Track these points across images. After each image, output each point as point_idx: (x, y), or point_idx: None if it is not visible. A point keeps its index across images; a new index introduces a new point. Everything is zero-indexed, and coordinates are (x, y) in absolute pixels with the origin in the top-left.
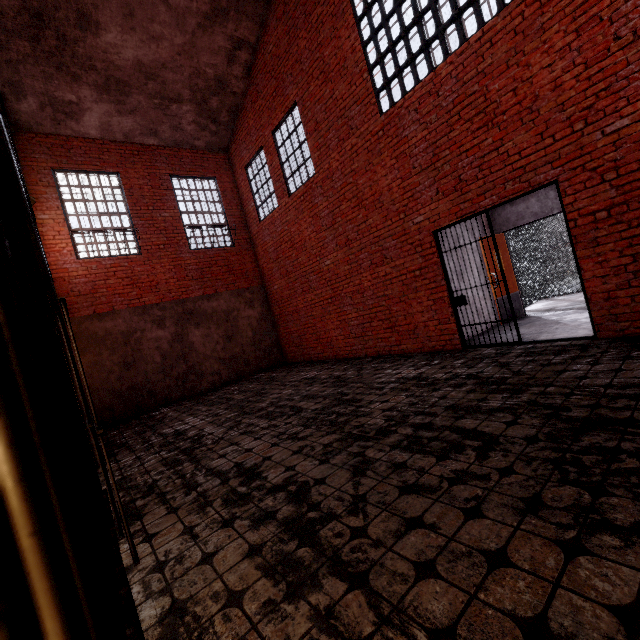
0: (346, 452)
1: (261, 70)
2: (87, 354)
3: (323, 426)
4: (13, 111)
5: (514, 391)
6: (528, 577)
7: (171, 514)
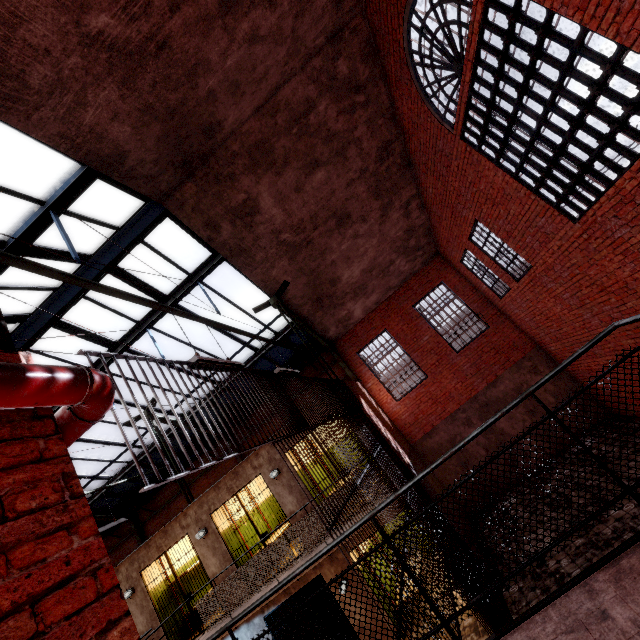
0: None
1: (432, 203)
2: None
3: None
4: (328, 338)
5: None
6: None
7: None
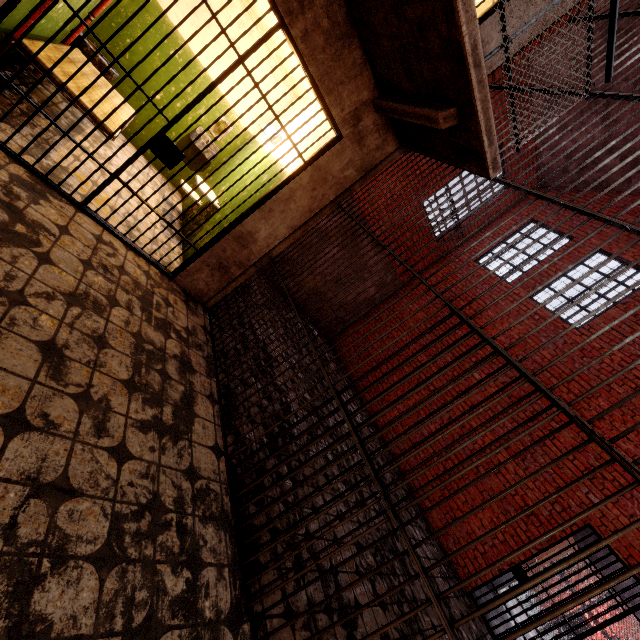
0: None
1: None
2: None
3: (394, 599)
4: None
5: None
6: None
7: (289, 626)
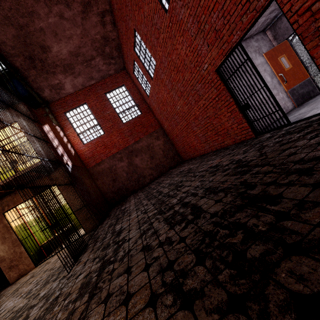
0: (149, 222)
1: (117, 20)
2: (99, 180)
3: (157, 204)
4: (44, 97)
5: (244, 172)
6: (124, 314)
7: (90, 252)
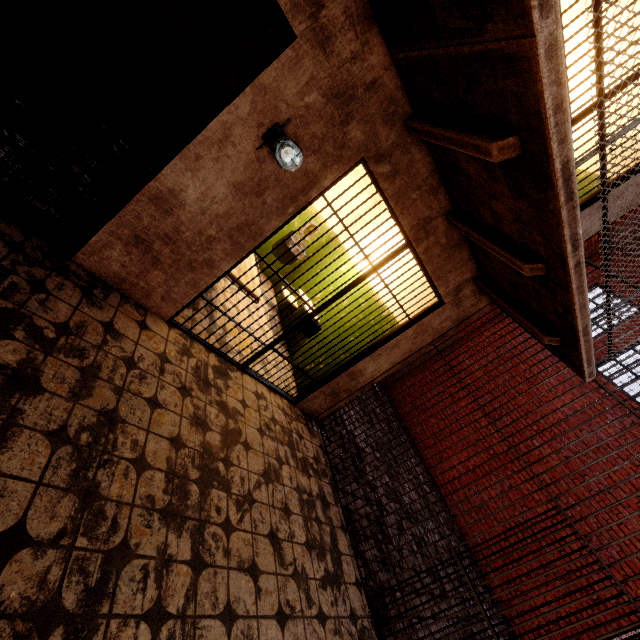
0: None
1: None
2: None
3: None
4: None
5: None
6: None
7: None
